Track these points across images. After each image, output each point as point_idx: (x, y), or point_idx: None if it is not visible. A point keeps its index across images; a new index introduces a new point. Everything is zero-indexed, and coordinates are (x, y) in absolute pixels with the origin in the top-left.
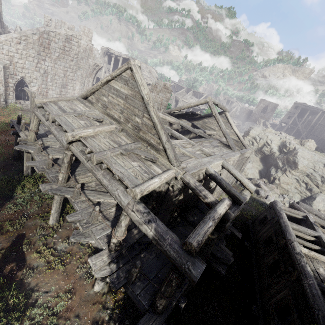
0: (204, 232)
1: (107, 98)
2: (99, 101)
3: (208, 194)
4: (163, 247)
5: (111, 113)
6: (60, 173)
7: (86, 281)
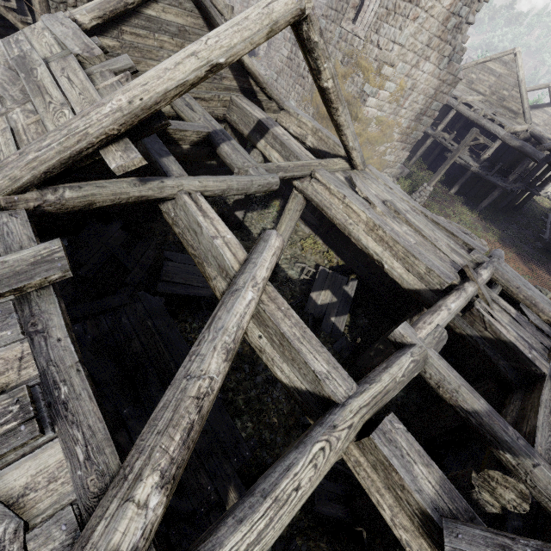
0: (548, 145)
1: (476, 75)
2: (465, 78)
3: (548, 140)
4: (525, 149)
5: (477, 88)
6: (441, 125)
7: (443, 190)
